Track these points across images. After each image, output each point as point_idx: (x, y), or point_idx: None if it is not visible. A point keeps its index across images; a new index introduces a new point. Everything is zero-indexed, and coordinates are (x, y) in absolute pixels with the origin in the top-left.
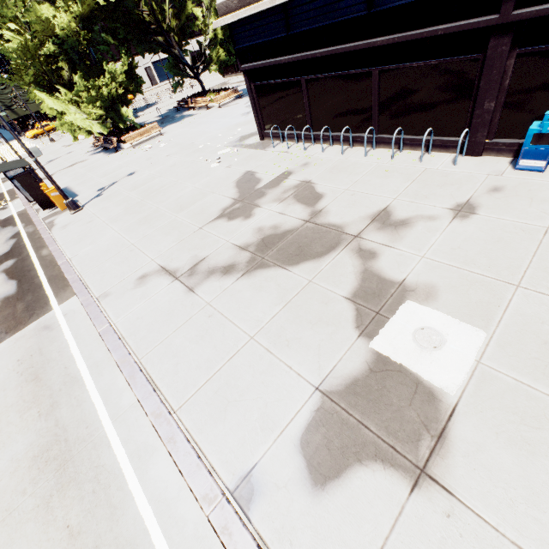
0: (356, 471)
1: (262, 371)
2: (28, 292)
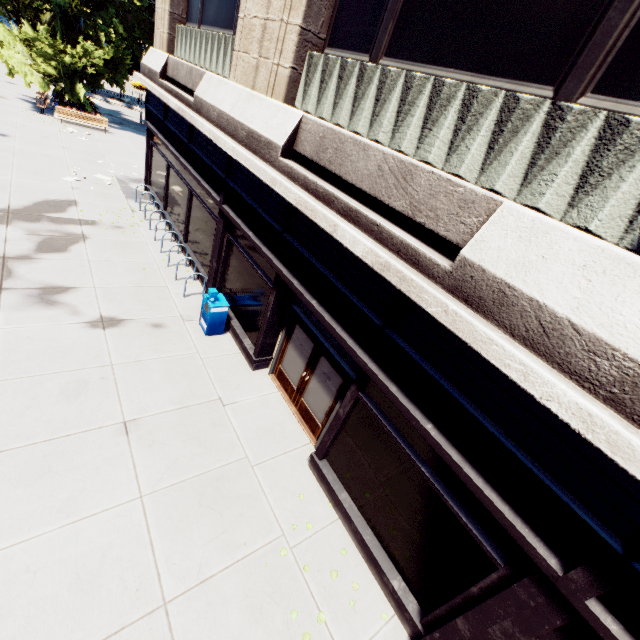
0: None
1: None
2: None
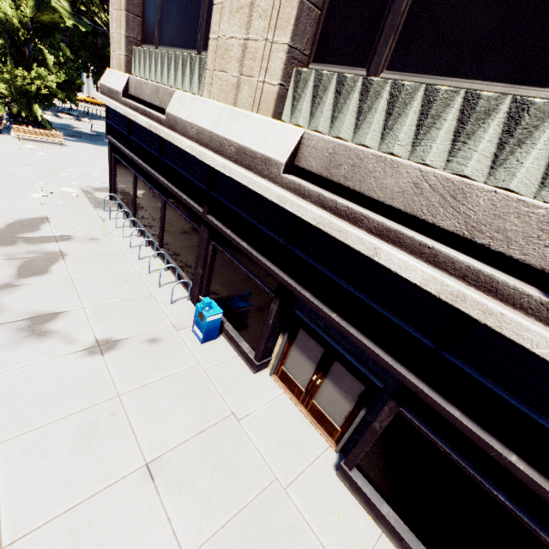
0: None
1: None
2: None
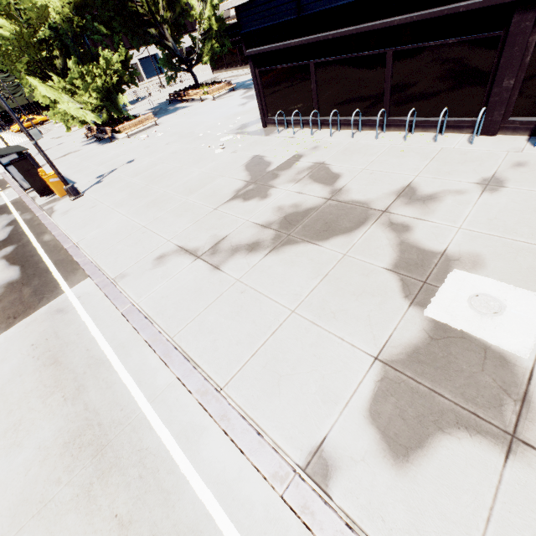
0: (439, 440)
1: (311, 343)
2: (34, 276)
